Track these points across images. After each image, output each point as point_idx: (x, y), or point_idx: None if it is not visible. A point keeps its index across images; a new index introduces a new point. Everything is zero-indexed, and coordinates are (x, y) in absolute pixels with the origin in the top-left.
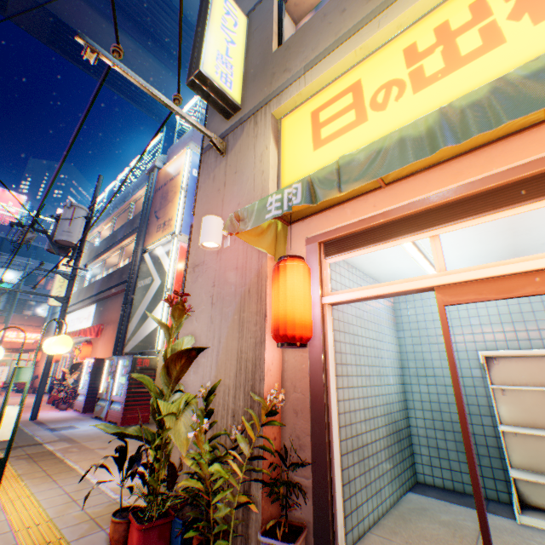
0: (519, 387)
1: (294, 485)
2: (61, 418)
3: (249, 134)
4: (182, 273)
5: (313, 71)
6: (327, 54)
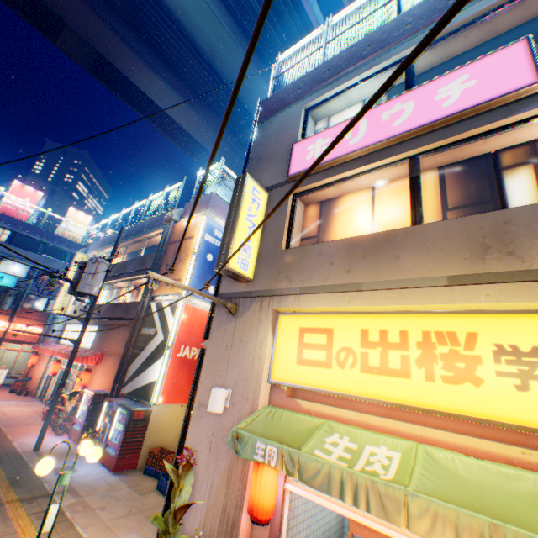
0: None
1: None
2: (60, 451)
3: (255, 313)
4: (183, 331)
5: (305, 298)
6: (316, 291)
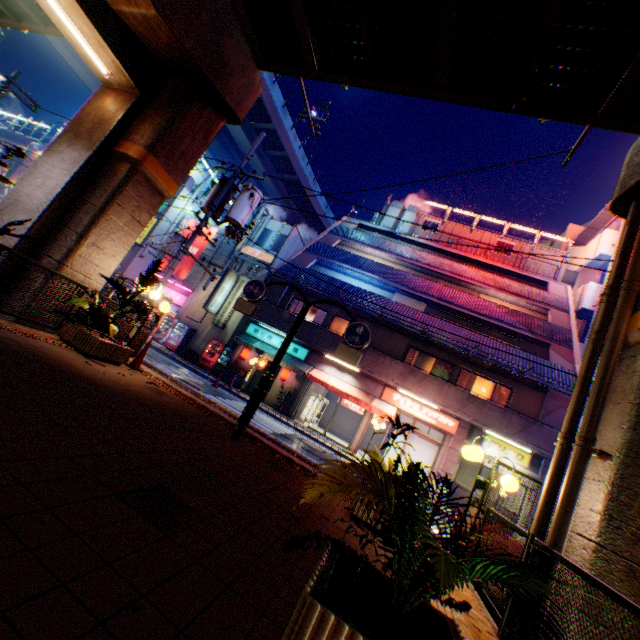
0: None
1: None
2: None
3: None
4: None
5: None
6: None
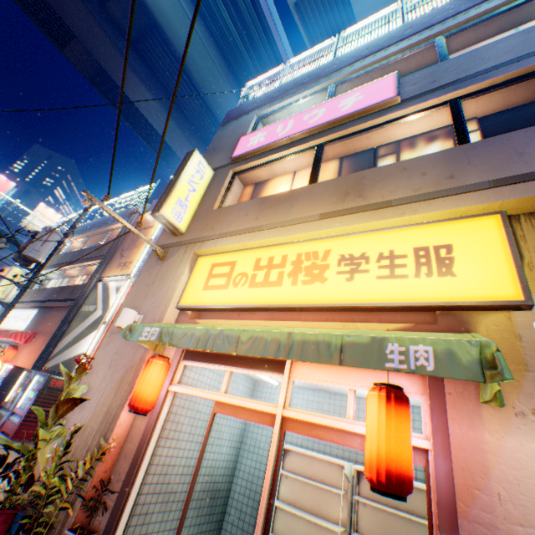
0: (288, 473)
1: (102, 503)
2: None
3: (179, 256)
4: None
5: (221, 241)
6: (230, 235)
